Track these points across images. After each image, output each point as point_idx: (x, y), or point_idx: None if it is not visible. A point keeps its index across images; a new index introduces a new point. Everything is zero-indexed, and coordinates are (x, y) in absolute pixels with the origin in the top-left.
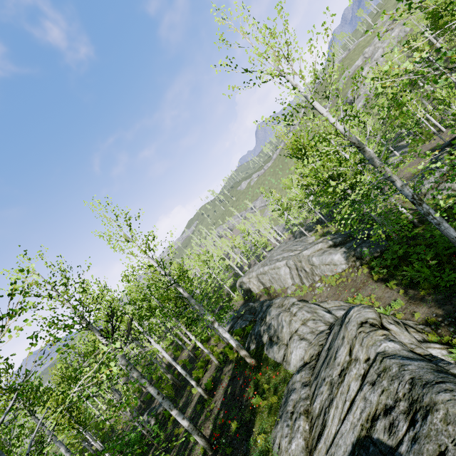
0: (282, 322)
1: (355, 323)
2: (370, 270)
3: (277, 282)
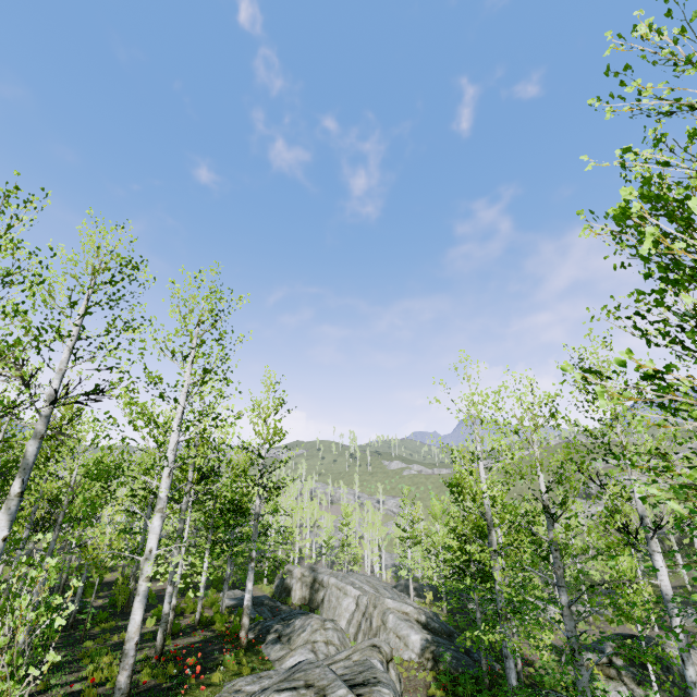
0: (308, 625)
1: (371, 641)
2: (434, 681)
3: (329, 610)
